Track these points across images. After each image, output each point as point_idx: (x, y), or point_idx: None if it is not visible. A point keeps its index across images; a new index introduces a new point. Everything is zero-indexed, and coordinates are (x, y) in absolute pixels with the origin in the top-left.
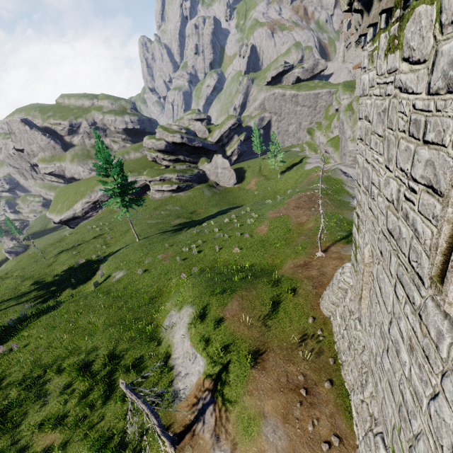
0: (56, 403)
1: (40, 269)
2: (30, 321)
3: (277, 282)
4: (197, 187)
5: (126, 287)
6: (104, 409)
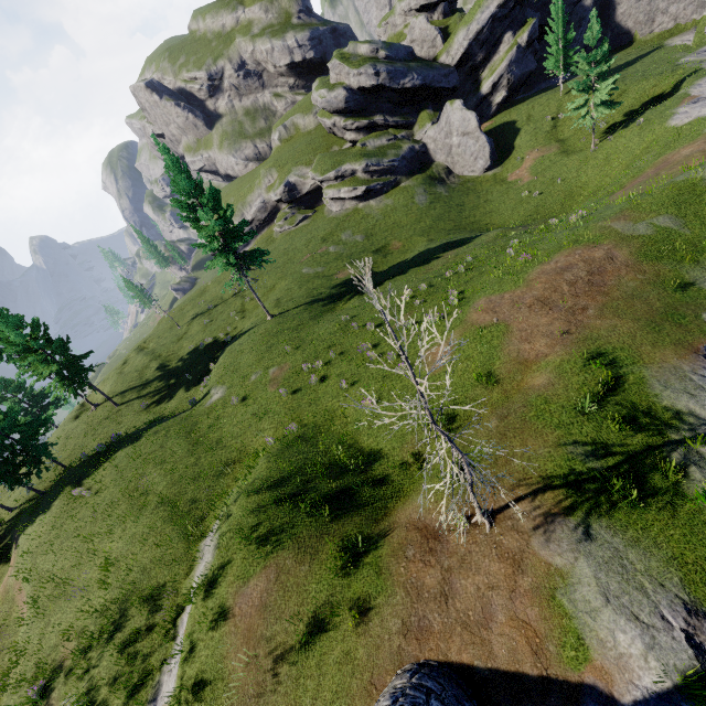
0: (85, 603)
1: (170, 343)
2: (108, 455)
3: (353, 564)
4: (404, 185)
5: (211, 427)
6: (104, 650)
